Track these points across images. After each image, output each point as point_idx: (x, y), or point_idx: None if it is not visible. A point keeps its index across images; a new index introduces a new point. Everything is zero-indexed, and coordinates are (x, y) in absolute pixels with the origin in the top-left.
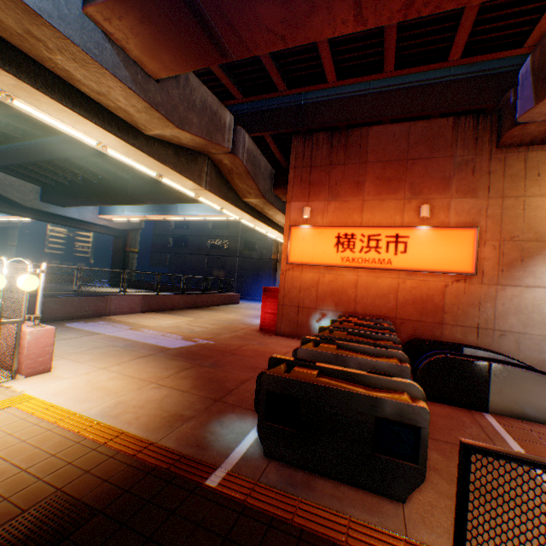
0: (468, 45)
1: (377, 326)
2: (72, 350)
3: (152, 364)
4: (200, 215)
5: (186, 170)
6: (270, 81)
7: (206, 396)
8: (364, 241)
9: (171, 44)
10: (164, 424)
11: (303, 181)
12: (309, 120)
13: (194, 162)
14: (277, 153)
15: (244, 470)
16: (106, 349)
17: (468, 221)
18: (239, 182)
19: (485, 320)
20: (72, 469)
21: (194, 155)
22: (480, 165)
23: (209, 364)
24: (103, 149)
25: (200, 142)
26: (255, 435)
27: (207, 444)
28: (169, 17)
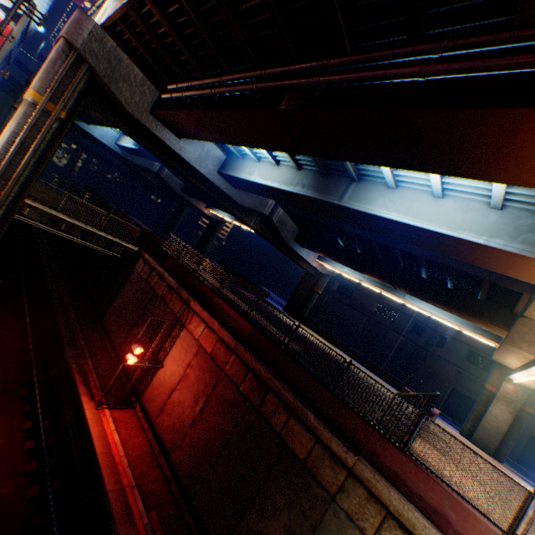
0: None
1: None
2: None
3: None
4: (431, 312)
5: None
6: None
7: None
8: None
9: None
10: None
11: None
12: None
13: None
14: None
15: None
16: None
17: None
18: None
19: None
20: None
21: None
22: None
23: None
24: None
25: None
26: None
27: None
28: None
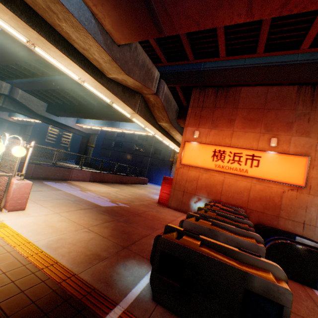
0: (314, 40)
1: (235, 212)
2: (42, 198)
3: (88, 215)
4: (131, 130)
5: (127, 100)
6: (184, 54)
7: (117, 243)
8: (231, 156)
9: (130, 23)
10: (86, 260)
11: (196, 115)
12: (204, 80)
13: (132, 97)
14: (182, 98)
15: (136, 311)
16: (62, 200)
17: (303, 151)
18: (157, 112)
19: (310, 219)
20: (13, 287)
21: (134, 93)
22: (314, 116)
23: (123, 220)
24: (82, 82)
25: (138, 85)
26: (147, 280)
27: (112, 282)
28: (130, 5)
